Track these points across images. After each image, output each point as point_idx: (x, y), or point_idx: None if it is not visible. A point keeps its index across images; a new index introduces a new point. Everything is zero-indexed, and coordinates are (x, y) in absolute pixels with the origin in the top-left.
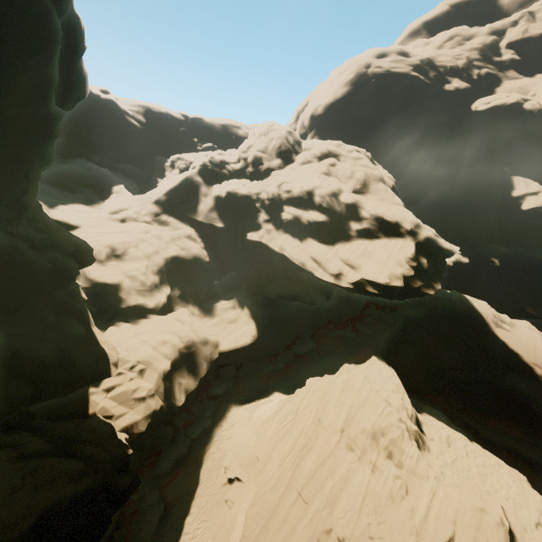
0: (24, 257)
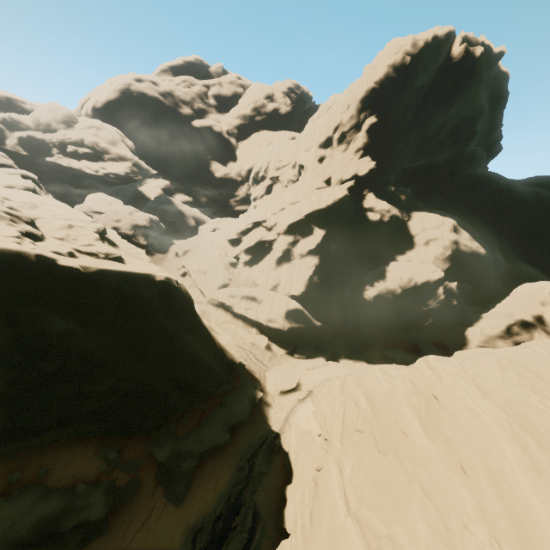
0: None
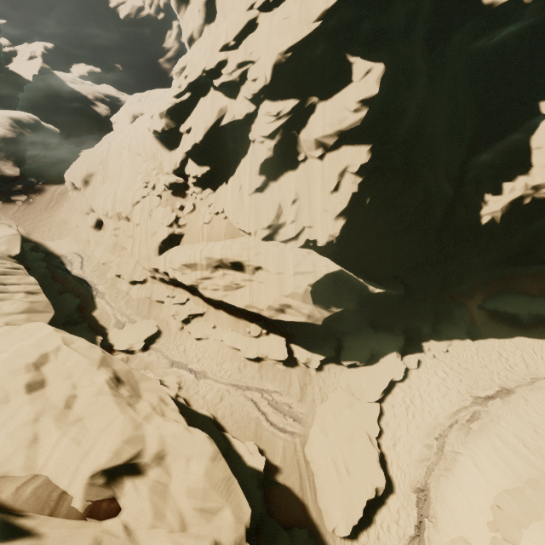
0: None
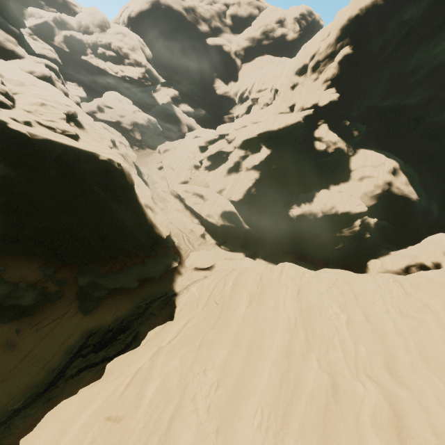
0: (14, 14)
